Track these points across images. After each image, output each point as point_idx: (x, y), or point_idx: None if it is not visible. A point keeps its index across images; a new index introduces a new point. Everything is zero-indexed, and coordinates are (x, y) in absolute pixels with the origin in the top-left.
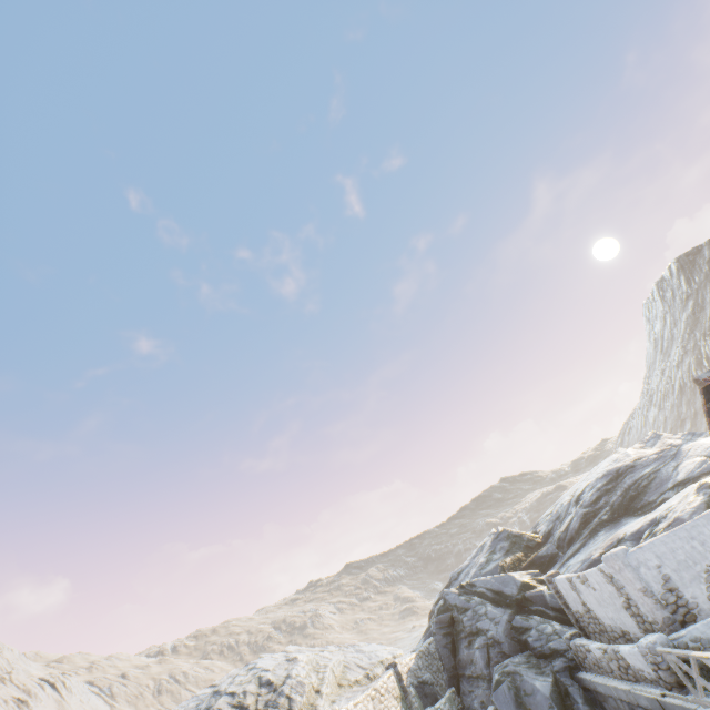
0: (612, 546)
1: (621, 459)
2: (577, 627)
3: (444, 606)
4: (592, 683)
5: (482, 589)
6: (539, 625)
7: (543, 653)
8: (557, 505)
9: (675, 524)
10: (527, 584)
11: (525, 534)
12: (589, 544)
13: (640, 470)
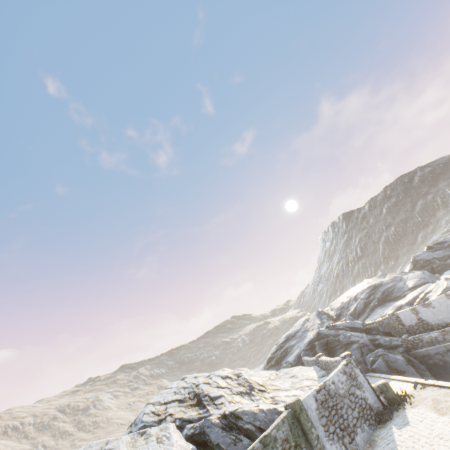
0: (398, 308)
1: (371, 282)
2: (406, 333)
3: (317, 337)
4: (427, 351)
5: (342, 327)
6: (381, 337)
7: (391, 347)
8: (333, 305)
9: (447, 288)
10: (363, 324)
11: (329, 314)
12: (373, 313)
13: (386, 285)
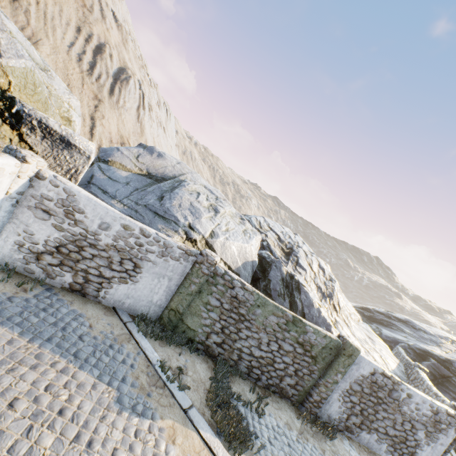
0: None
1: None
2: None
3: (442, 361)
4: None
5: None
6: None
7: None
8: None
9: None
10: None
11: None
12: None
13: None
